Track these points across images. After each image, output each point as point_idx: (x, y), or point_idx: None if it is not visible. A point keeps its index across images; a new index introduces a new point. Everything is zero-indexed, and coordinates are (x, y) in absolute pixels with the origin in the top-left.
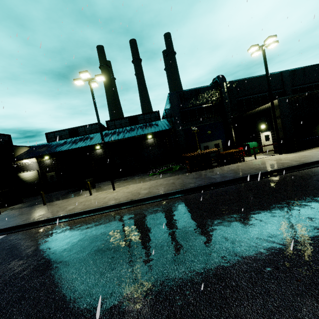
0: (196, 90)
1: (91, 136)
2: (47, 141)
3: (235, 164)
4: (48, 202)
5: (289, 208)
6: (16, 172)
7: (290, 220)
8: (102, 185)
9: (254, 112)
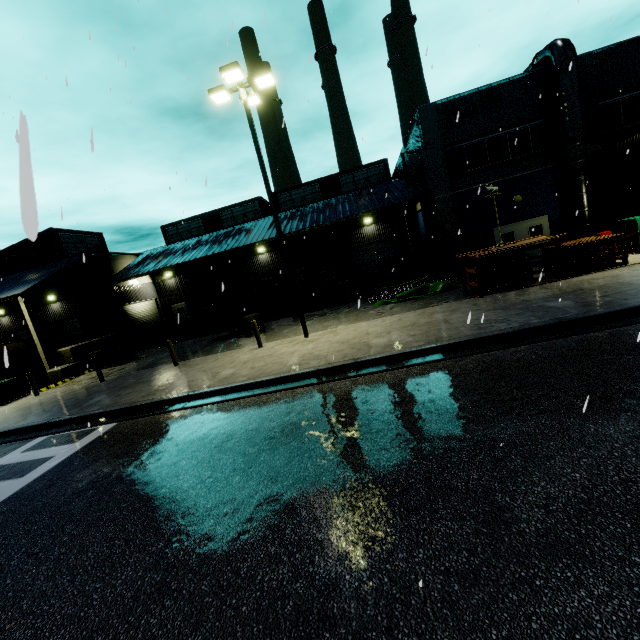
0: (489, 92)
1: (247, 226)
2: (166, 243)
3: (600, 272)
4: (181, 359)
5: None
6: (120, 303)
7: None
8: (278, 326)
9: None
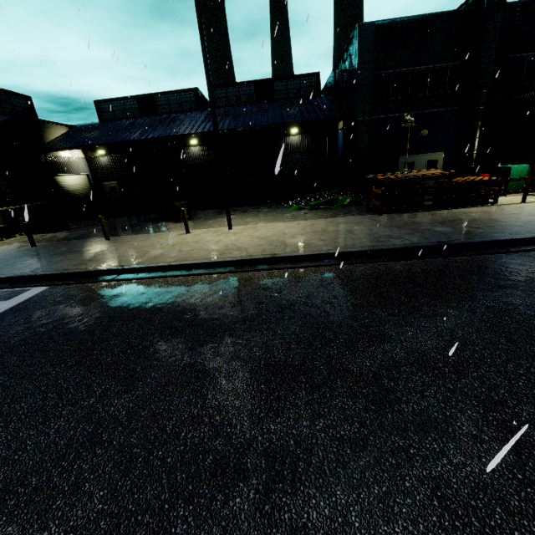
0: (424, 22)
1: (181, 116)
2: (99, 119)
3: (476, 207)
4: (112, 234)
5: None
6: (51, 173)
7: None
8: (204, 216)
9: None
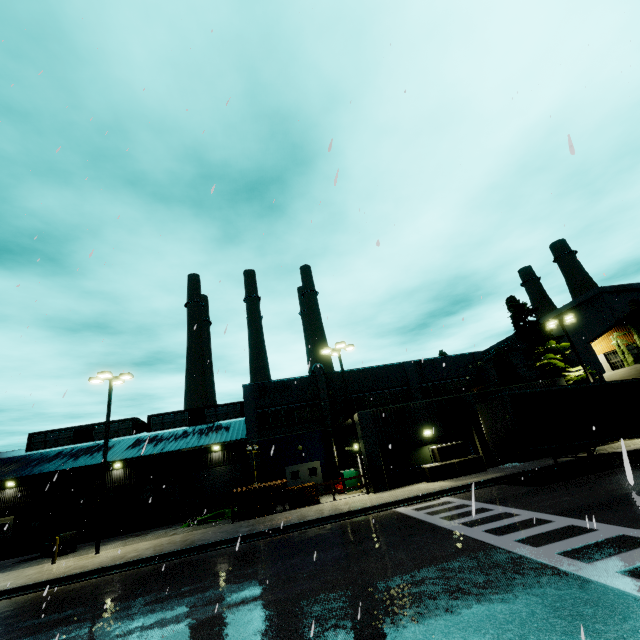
0: (284, 382)
1: (110, 444)
2: (27, 450)
3: (302, 508)
4: None
5: (236, 568)
6: None
7: (216, 578)
8: (93, 545)
9: (350, 423)
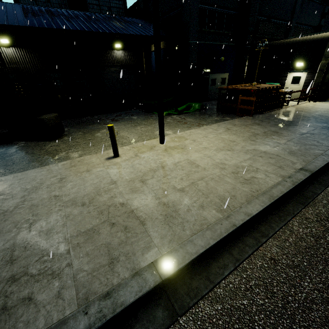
0: None
1: None
2: None
3: (287, 108)
4: None
5: None
6: None
7: None
8: (72, 128)
9: (293, 42)
